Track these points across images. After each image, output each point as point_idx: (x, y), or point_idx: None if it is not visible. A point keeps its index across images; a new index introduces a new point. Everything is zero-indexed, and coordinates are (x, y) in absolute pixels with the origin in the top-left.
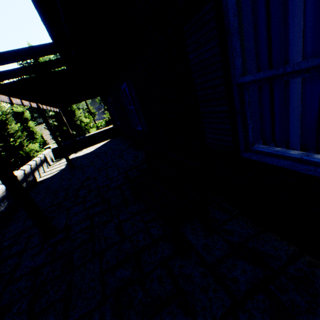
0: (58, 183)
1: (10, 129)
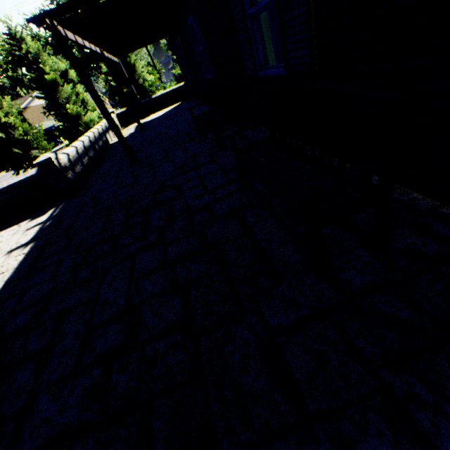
0: (131, 141)
1: (63, 91)
